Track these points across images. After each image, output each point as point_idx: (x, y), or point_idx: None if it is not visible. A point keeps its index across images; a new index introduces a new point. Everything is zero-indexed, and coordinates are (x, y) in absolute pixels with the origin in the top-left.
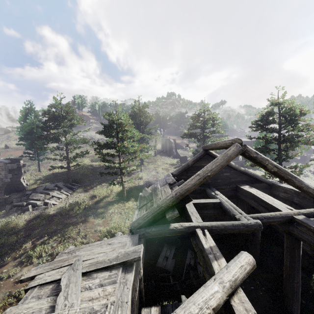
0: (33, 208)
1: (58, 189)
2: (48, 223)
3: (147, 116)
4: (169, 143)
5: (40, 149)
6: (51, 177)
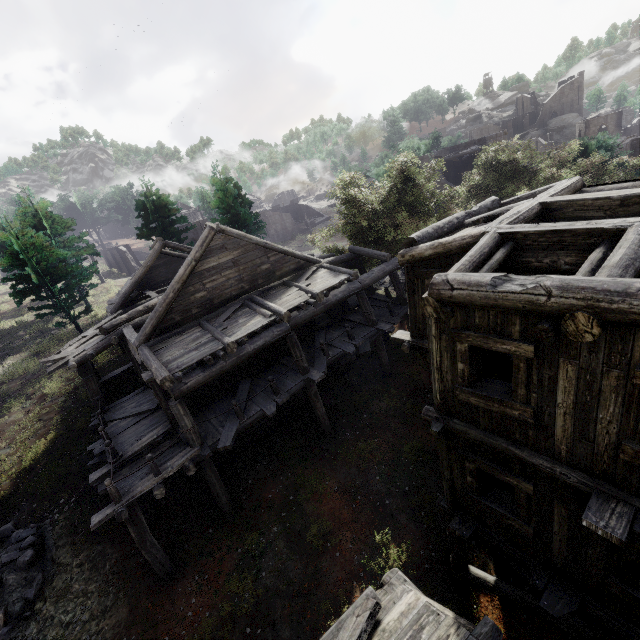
0: None
1: None
2: None
3: (61, 221)
4: (120, 255)
5: None
6: None
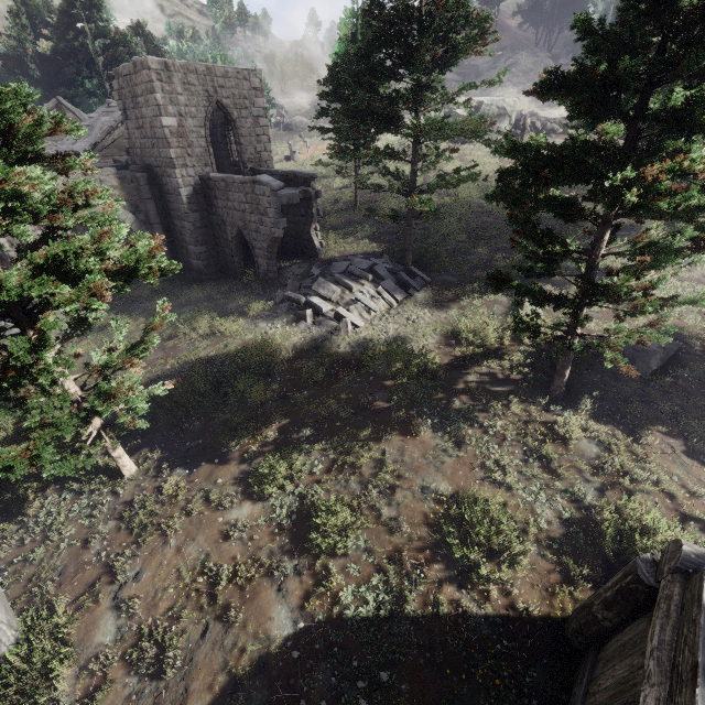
0: (315, 318)
1: (373, 280)
2: (326, 382)
3: None
4: None
5: (340, 157)
6: (372, 233)
